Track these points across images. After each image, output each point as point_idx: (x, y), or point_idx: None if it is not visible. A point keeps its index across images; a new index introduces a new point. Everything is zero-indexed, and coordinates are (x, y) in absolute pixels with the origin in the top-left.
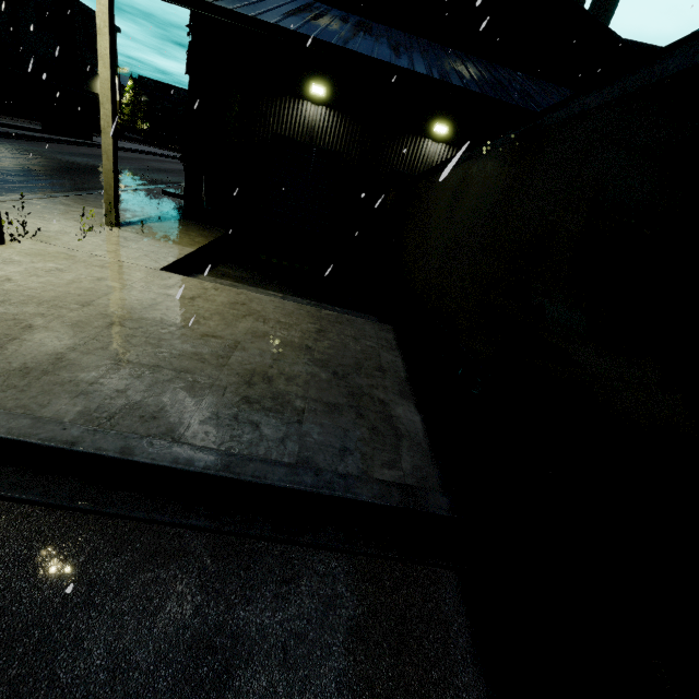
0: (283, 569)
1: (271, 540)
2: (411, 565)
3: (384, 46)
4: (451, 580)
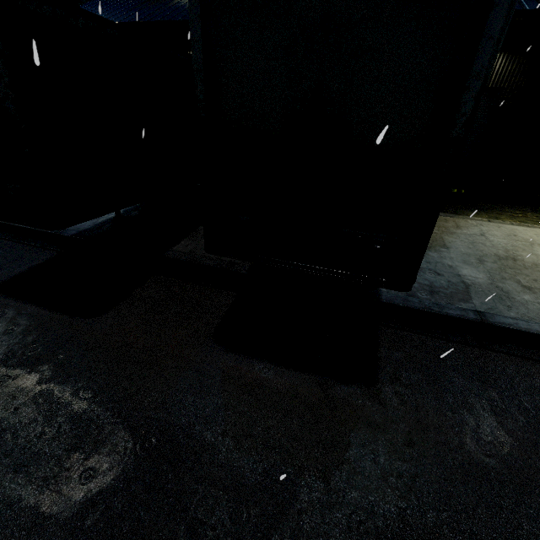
0: (4, 246)
1: (8, 240)
2: (46, 250)
3: (185, 5)
4: (55, 254)
